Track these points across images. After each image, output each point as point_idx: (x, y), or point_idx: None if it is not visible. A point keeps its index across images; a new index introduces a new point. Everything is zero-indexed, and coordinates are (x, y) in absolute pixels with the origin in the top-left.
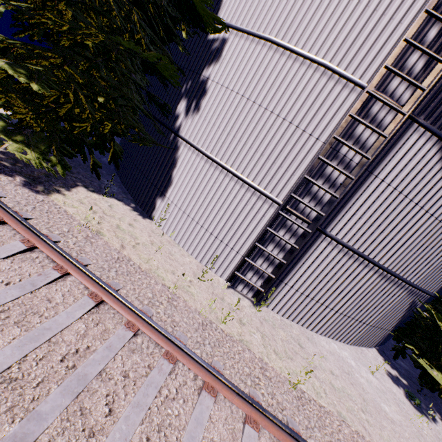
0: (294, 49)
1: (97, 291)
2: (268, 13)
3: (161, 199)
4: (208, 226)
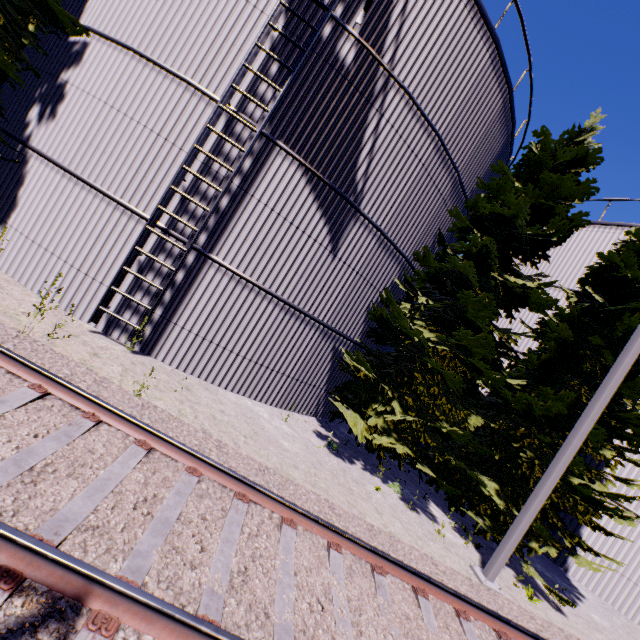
0: (156, 62)
1: None
2: (131, 24)
3: (0, 228)
4: (67, 257)
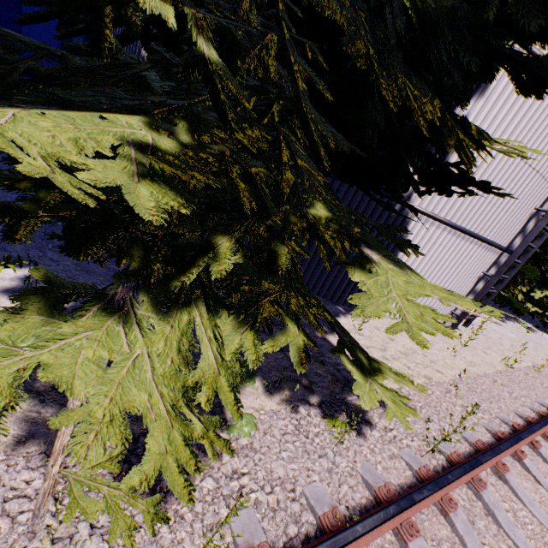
0: None
1: (542, 430)
2: None
3: None
4: None
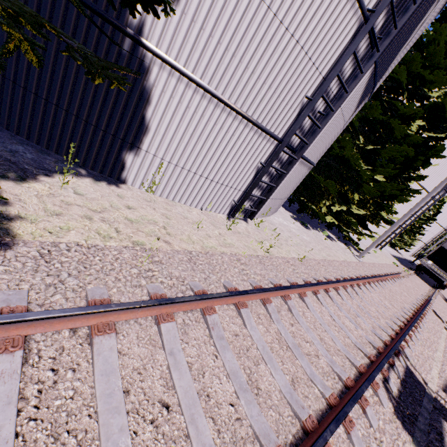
0: None
1: (238, 300)
2: None
3: (133, 153)
4: (208, 174)
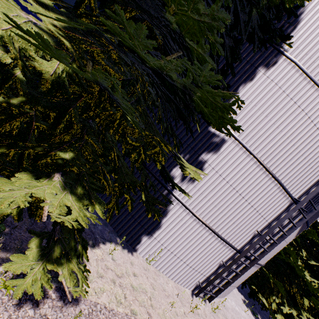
0: (269, 170)
1: None
2: (259, 140)
3: (147, 237)
4: (186, 260)
